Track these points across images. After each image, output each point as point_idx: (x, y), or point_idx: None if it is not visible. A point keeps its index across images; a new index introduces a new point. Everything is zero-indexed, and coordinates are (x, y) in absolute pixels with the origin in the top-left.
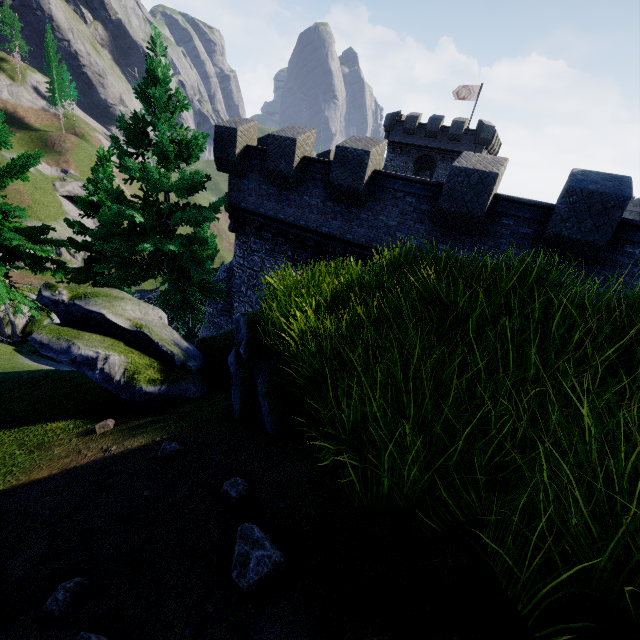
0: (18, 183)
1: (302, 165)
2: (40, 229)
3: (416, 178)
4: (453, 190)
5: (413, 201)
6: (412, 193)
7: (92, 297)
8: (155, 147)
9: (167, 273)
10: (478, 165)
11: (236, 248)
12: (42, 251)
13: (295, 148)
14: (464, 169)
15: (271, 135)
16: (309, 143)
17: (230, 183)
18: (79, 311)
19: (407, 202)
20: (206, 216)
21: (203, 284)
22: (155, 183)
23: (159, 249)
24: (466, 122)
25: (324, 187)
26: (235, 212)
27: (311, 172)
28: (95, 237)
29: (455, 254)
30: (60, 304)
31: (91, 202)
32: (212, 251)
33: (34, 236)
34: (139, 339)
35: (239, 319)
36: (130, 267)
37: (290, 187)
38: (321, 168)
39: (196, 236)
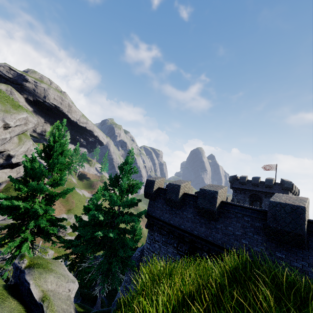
0: (74, 199)
1: (183, 196)
2: (61, 219)
3: (248, 206)
4: (275, 215)
5: (249, 219)
6: (247, 215)
7: (35, 267)
8: (118, 187)
9: (106, 249)
10: (287, 201)
11: (147, 237)
12: (53, 230)
13: (180, 189)
14: (278, 203)
15: (169, 183)
16: (187, 187)
17: (149, 203)
18: (22, 277)
19: (245, 220)
20: (132, 219)
21: (123, 259)
22: (114, 202)
23: (106, 234)
24: (273, 179)
25: (194, 208)
26: (149, 217)
27: (188, 200)
28: (81, 225)
29: (292, 262)
30: (18, 269)
31: (89, 208)
32: (139, 237)
33: (55, 222)
34: (38, 311)
35: (114, 305)
36: (90, 243)
37: (177, 207)
38: (193, 198)
39: (128, 229)
